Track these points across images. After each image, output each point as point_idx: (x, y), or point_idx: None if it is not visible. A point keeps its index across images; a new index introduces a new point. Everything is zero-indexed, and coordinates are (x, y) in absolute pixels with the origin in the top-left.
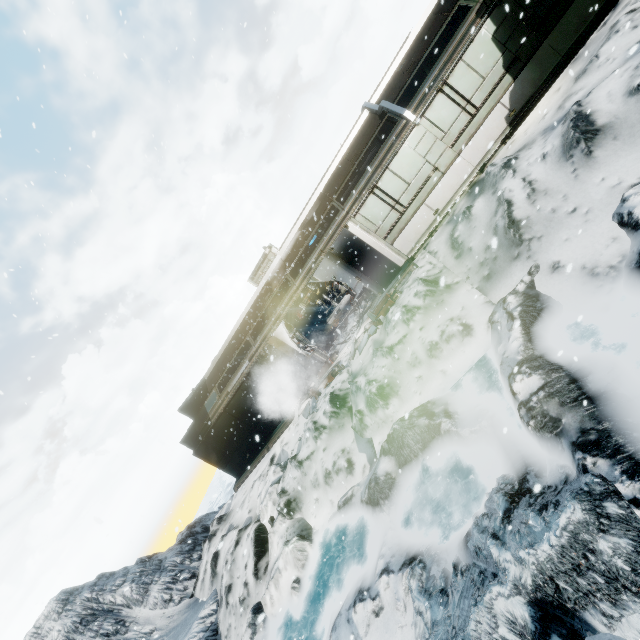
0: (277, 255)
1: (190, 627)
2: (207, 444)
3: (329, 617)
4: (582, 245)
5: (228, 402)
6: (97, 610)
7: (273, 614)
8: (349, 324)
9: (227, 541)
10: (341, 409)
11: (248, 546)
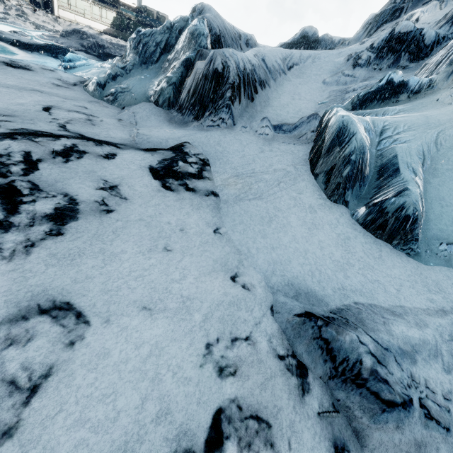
0: None
1: None
2: None
3: None
4: None
5: None
6: None
7: None
8: (23, 2)
9: None
10: (4, 3)
11: None
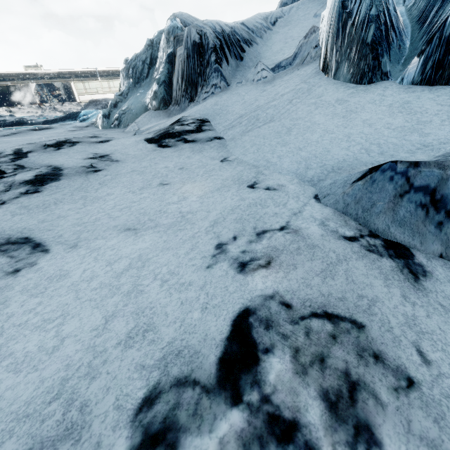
0: (45, 70)
1: None
2: None
3: None
4: None
5: None
6: None
7: None
8: (54, 103)
9: None
10: (40, 108)
11: None
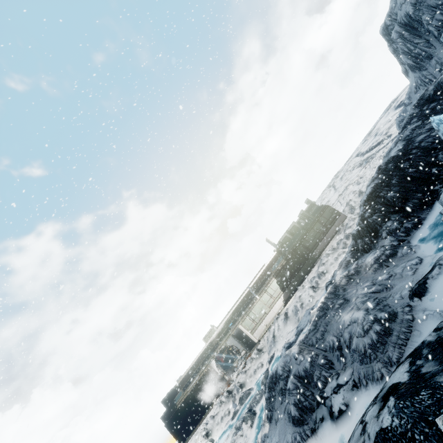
0: (215, 331)
1: None
2: (173, 420)
3: None
4: (281, 345)
5: (187, 395)
6: None
7: None
8: (238, 364)
9: None
10: (230, 395)
11: None
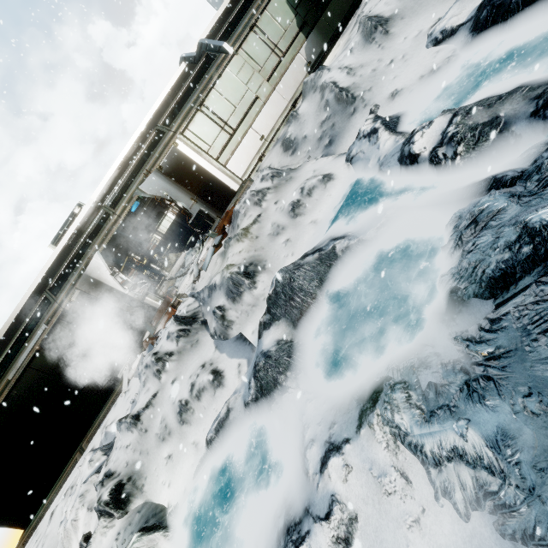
0: (90, 199)
1: None
2: None
3: None
4: (411, 71)
5: (7, 394)
6: None
7: None
8: (187, 261)
9: None
10: (192, 325)
11: None
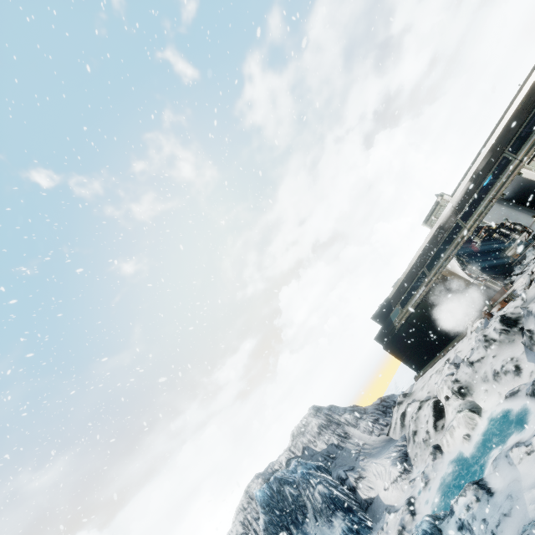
0: (448, 203)
1: (388, 449)
2: (393, 343)
3: (492, 456)
4: None
5: (408, 315)
6: (332, 421)
7: (448, 451)
8: (527, 257)
9: (411, 407)
10: (511, 328)
11: (428, 411)
